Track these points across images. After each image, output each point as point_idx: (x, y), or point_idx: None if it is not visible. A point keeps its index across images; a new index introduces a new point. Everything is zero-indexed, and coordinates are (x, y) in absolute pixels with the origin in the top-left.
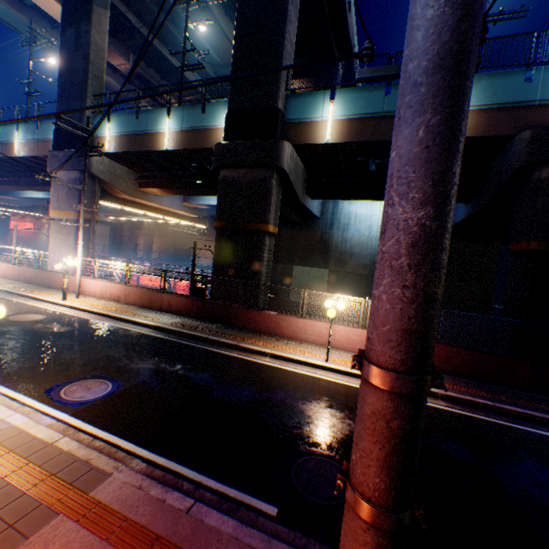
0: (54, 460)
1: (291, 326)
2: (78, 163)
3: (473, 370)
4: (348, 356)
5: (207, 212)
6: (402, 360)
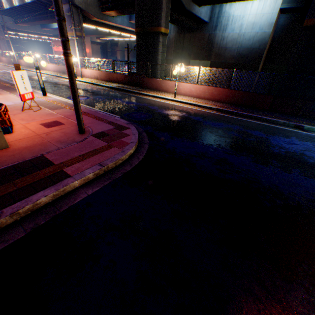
0: (66, 104)
1: (166, 86)
2: None
3: (244, 103)
4: (188, 98)
5: None
6: (56, 15)
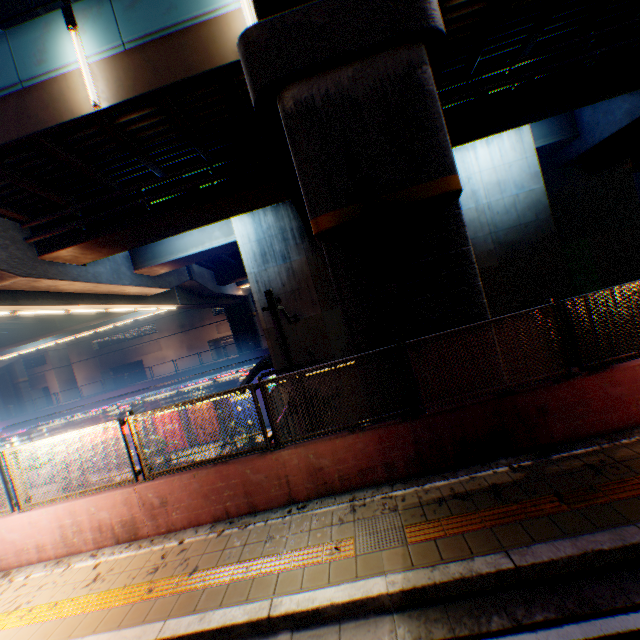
0: None
1: None
2: None
3: None
4: None
5: (175, 279)
6: None
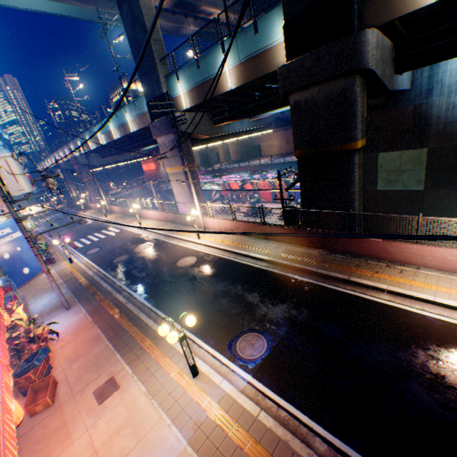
0: (264, 437)
1: (401, 252)
2: (170, 127)
3: None
4: None
5: (270, 118)
6: None
